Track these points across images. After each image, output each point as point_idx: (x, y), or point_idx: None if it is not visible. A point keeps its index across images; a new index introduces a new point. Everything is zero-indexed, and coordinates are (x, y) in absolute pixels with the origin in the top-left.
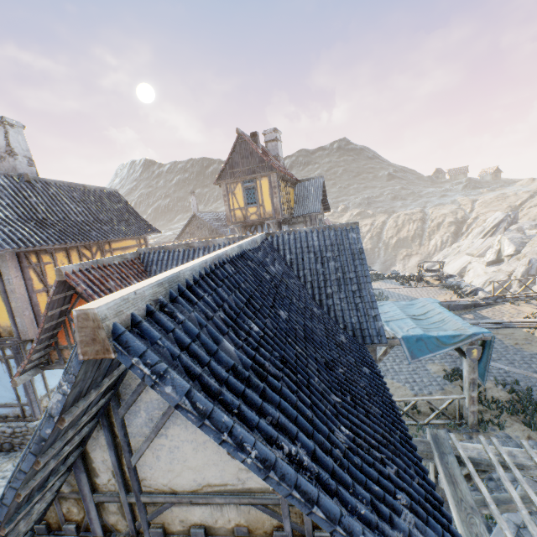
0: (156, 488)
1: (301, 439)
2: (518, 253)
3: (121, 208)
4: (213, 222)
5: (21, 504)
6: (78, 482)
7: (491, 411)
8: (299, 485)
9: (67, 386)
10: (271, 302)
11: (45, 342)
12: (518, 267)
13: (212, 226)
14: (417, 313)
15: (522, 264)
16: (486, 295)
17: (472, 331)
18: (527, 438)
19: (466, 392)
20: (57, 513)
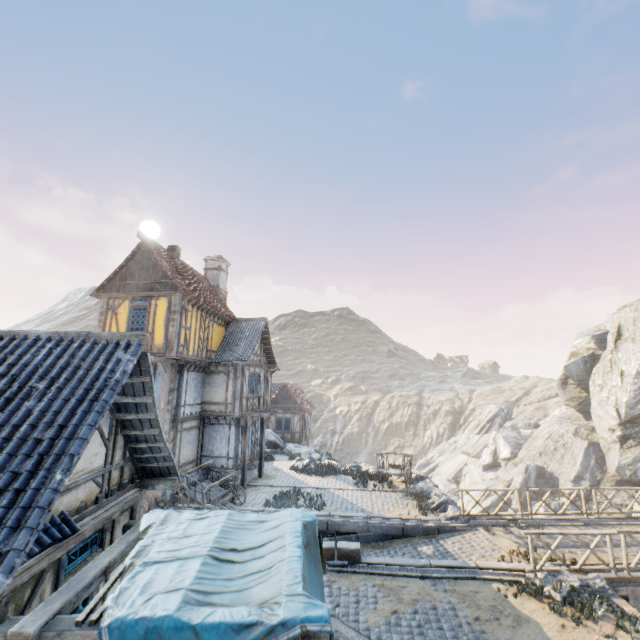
0: None
1: None
2: (515, 457)
3: None
4: None
5: None
6: None
7: None
8: None
9: None
10: None
11: None
12: (516, 475)
13: None
14: (248, 543)
15: (519, 472)
16: (454, 513)
17: (284, 614)
18: None
19: None
20: None
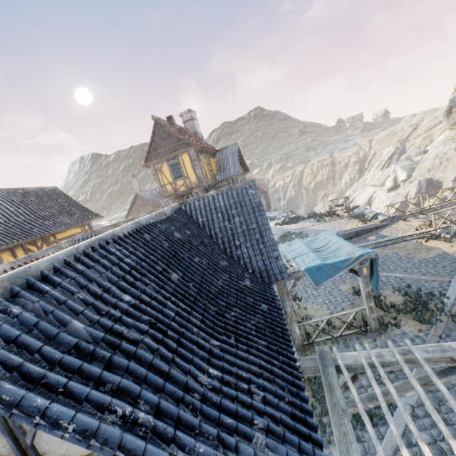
0: None
1: (144, 396)
2: (410, 177)
3: (62, 202)
4: (154, 198)
5: None
6: None
7: (390, 314)
8: (123, 445)
9: None
10: (163, 267)
11: None
12: (411, 188)
13: (154, 201)
14: (319, 246)
15: (414, 186)
16: (383, 218)
17: (359, 253)
18: (418, 331)
19: (365, 303)
20: None
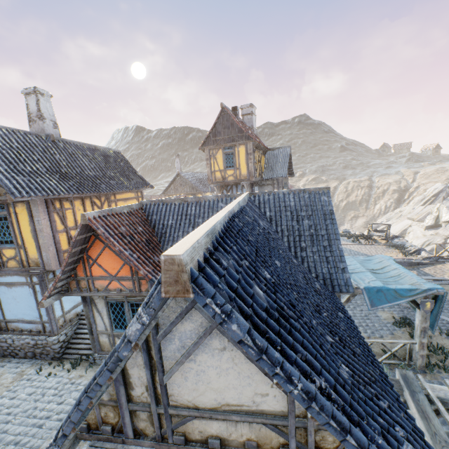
0: (181, 403)
1: (324, 374)
2: None
3: (123, 166)
4: (194, 181)
5: (86, 409)
6: (117, 393)
7: (436, 356)
8: (334, 415)
9: (146, 318)
10: (268, 253)
11: (67, 273)
12: None
13: (193, 184)
14: (375, 267)
15: None
16: (428, 255)
17: (427, 287)
18: None
19: (417, 338)
20: (96, 416)
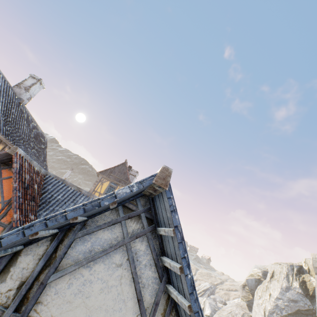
0: (42, 316)
1: None
2: (212, 316)
3: (42, 147)
4: None
5: (3, 248)
6: None
7: None
8: (201, 309)
9: (136, 188)
10: None
11: None
12: None
13: None
14: None
15: None
16: None
17: None
18: None
19: None
20: None
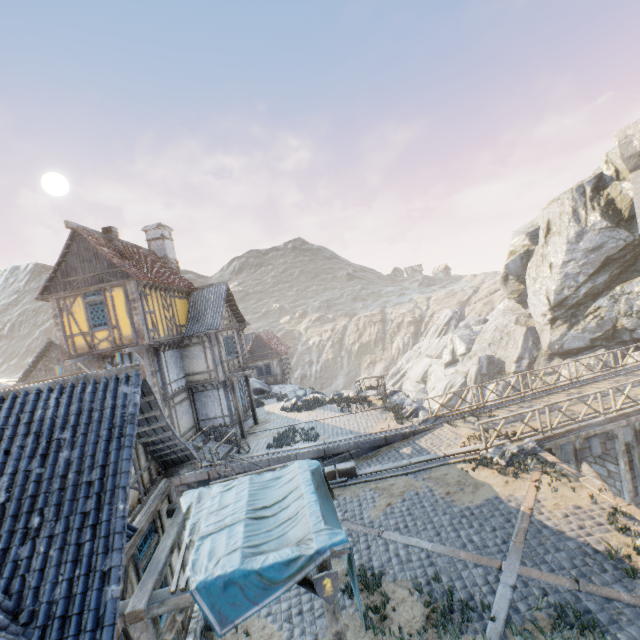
0: None
1: None
2: (470, 351)
3: None
4: None
5: None
6: None
7: None
8: None
9: None
10: None
11: None
12: (471, 366)
13: None
14: (273, 499)
15: (474, 363)
16: (424, 417)
17: (317, 546)
18: None
19: None
20: None
